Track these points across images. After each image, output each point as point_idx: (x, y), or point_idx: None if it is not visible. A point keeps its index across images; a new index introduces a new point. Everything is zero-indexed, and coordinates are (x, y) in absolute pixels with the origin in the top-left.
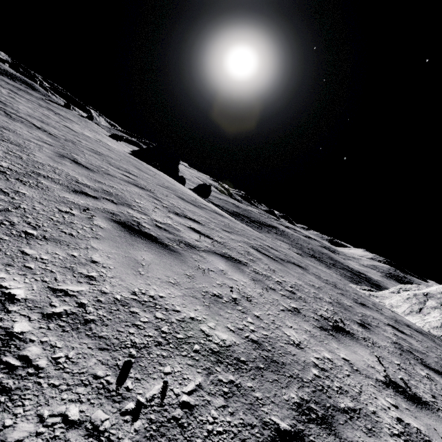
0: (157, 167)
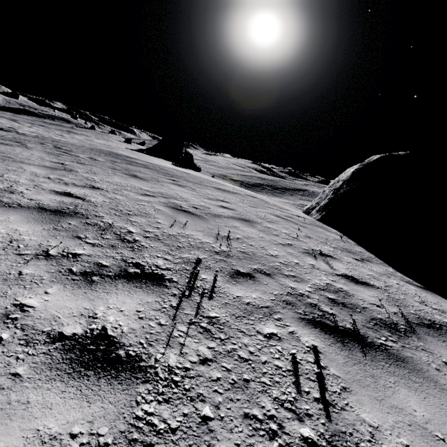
0: (142, 151)
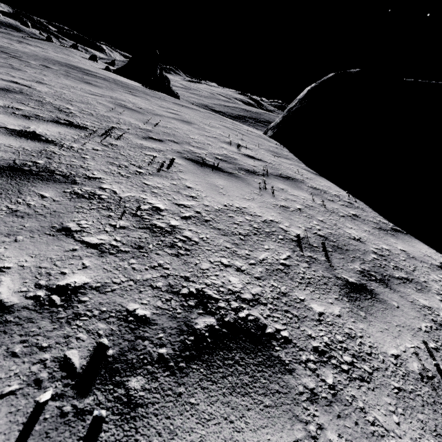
0: (109, 70)
